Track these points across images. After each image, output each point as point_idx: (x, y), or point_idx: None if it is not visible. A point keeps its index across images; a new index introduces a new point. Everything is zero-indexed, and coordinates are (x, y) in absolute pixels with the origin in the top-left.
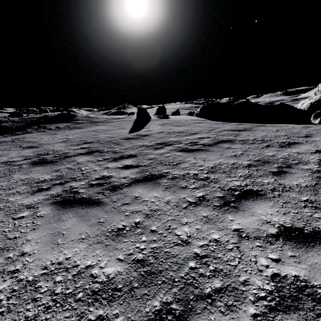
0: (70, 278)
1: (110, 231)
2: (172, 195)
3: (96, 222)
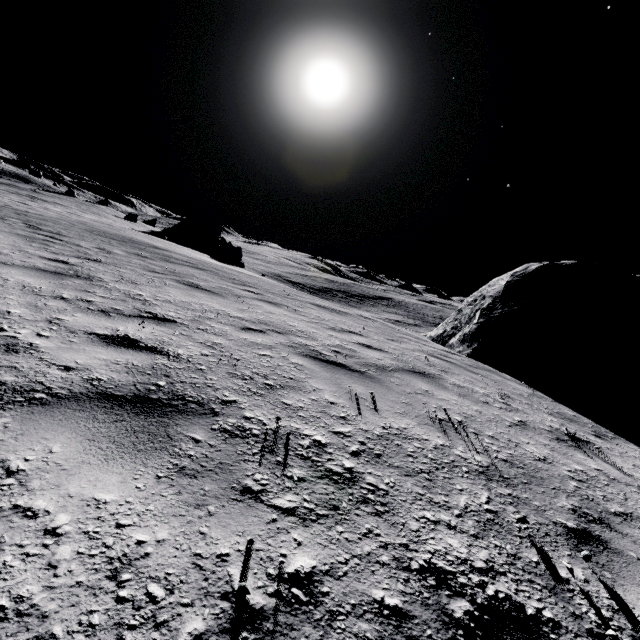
0: None
1: None
2: None
3: None
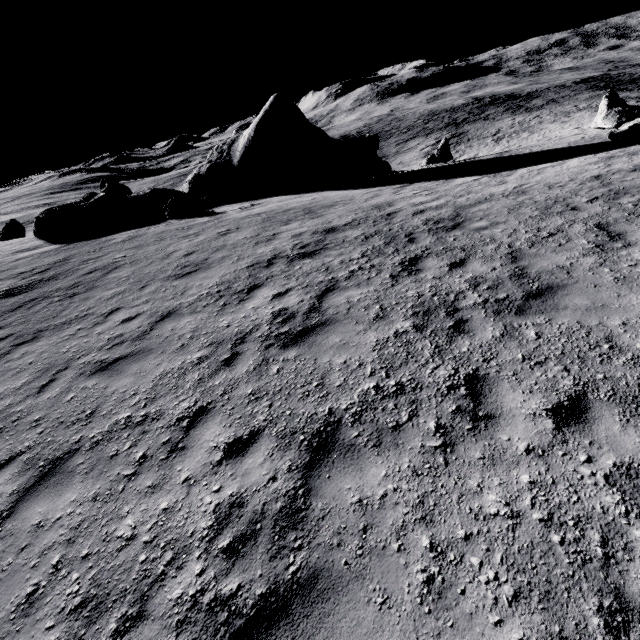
0: None
1: None
2: None
3: None
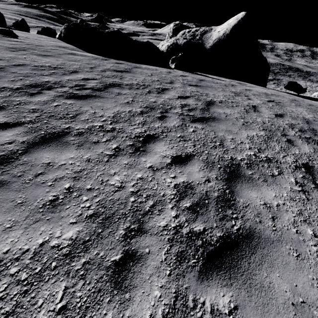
0: (29, 262)
1: (41, 207)
2: (89, 152)
3: (13, 206)
